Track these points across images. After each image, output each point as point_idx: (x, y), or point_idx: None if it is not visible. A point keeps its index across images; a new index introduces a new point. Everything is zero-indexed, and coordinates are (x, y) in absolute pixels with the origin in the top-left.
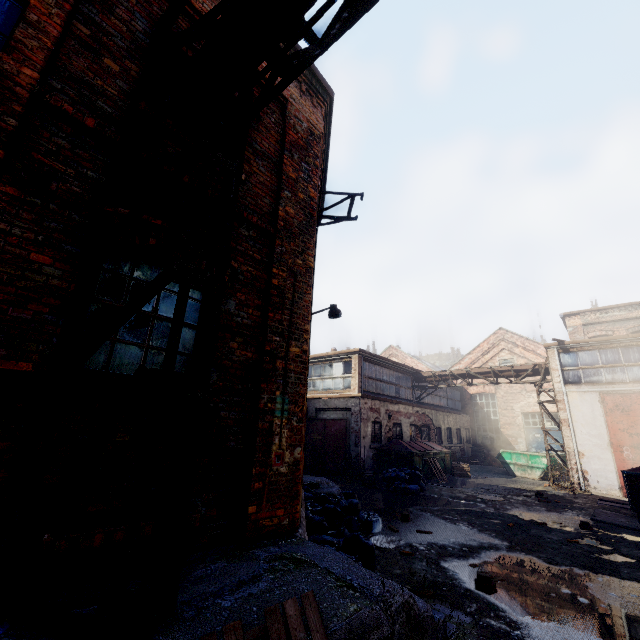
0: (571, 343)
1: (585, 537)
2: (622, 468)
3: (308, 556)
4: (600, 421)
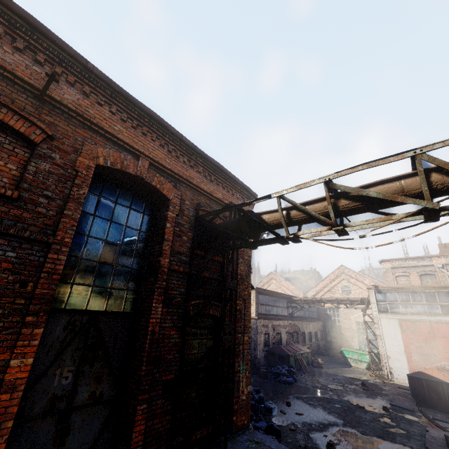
0: (382, 287)
1: (384, 416)
2: (411, 367)
3: (260, 440)
4: (399, 337)
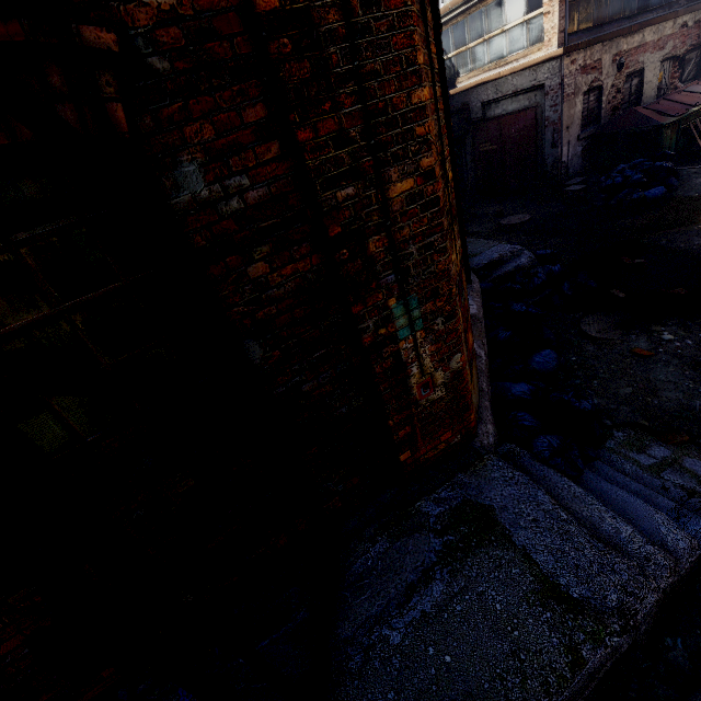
0: None
1: None
2: None
3: (495, 512)
4: None
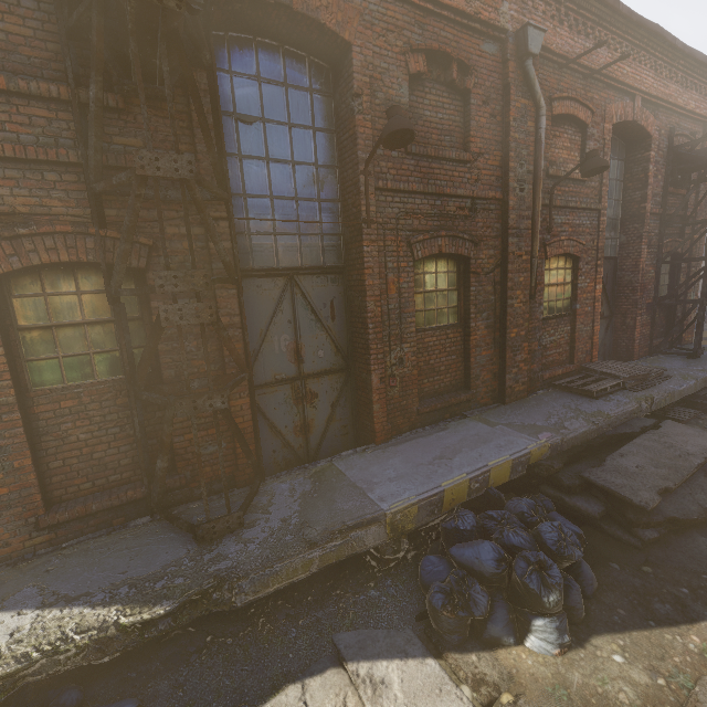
0: None
1: None
2: None
3: None
4: None
